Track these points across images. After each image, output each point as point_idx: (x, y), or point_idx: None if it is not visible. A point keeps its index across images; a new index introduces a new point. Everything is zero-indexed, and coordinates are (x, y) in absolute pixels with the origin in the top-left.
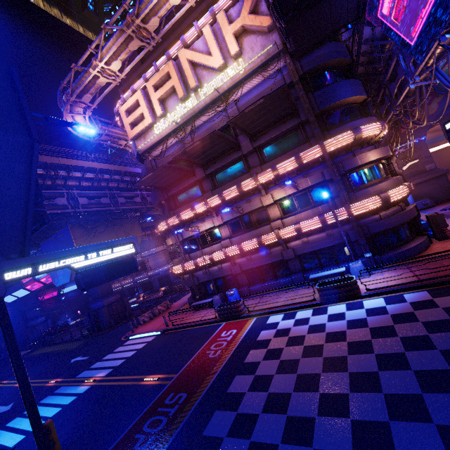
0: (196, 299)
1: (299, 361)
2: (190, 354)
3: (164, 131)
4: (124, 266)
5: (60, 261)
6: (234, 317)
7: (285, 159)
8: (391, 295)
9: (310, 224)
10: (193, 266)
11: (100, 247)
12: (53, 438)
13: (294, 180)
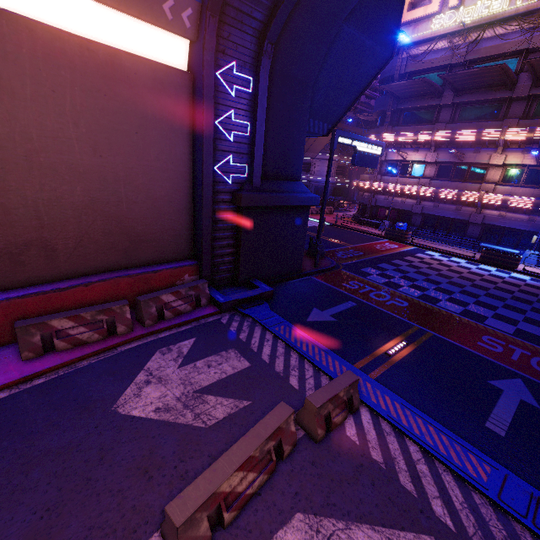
0: (364, 216)
1: (443, 270)
2: (360, 242)
3: (442, 28)
4: (372, 161)
5: (354, 142)
6: (398, 240)
7: None
8: (539, 279)
9: (521, 202)
10: (380, 188)
11: (369, 141)
12: (323, 225)
13: None
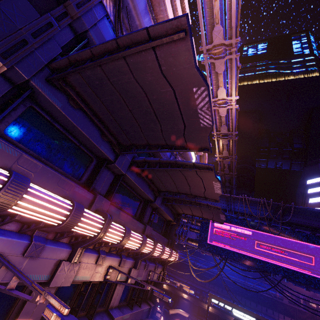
0: None
1: None
2: None
3: None
4: None
5: None
6: None
7: (159, 239)
8: None
9: None
10: None
11: None
12: None
13: (152, 266)
